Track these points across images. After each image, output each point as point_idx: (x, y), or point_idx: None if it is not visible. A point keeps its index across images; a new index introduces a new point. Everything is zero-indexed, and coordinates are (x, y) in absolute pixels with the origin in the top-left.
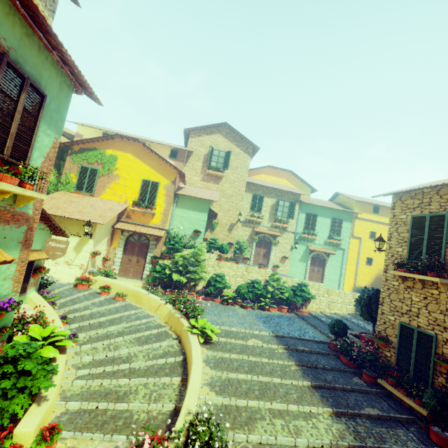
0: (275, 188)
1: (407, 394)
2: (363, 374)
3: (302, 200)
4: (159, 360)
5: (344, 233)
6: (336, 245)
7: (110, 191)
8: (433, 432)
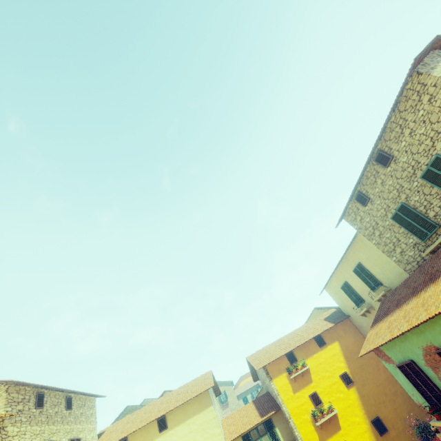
0: (247, 389)
1: None
2: None
3: (260, 384)
4: None
5: None
6: None
7: None
8: None
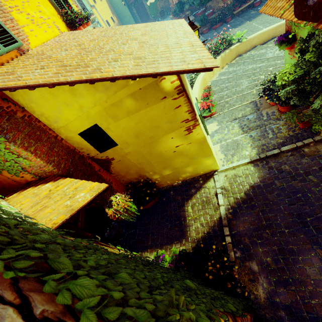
0: None
1: (244, 4)
2: (228, 19)
3: None
4: (271, 45)
5: (87, 6)
6: (94, 21)
7: (22, 16)
8: (258, 2)
